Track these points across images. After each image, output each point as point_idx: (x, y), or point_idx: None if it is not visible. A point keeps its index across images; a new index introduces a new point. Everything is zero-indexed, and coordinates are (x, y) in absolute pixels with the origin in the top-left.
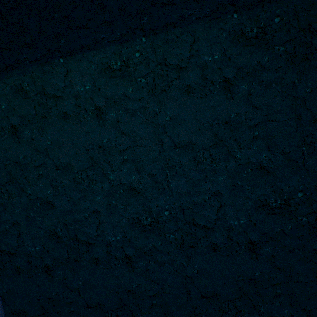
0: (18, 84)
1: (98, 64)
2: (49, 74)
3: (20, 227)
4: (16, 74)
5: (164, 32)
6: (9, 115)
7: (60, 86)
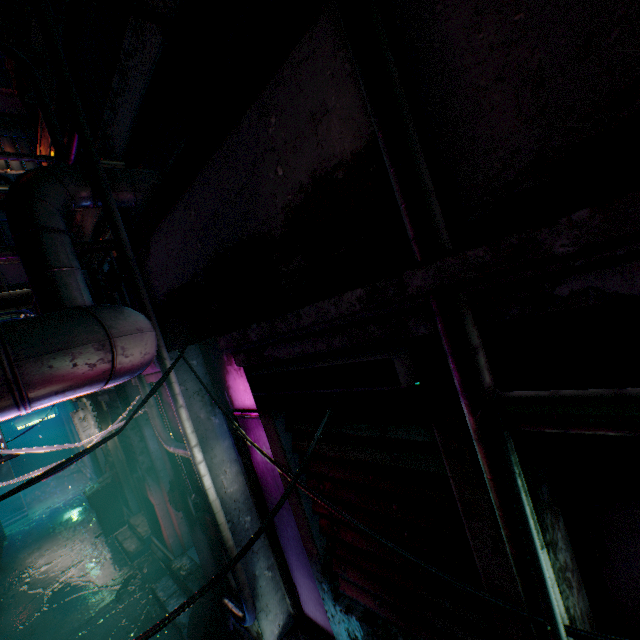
0: None
1: None
2: None
3: None
4: None
5: None
6: None
7: None
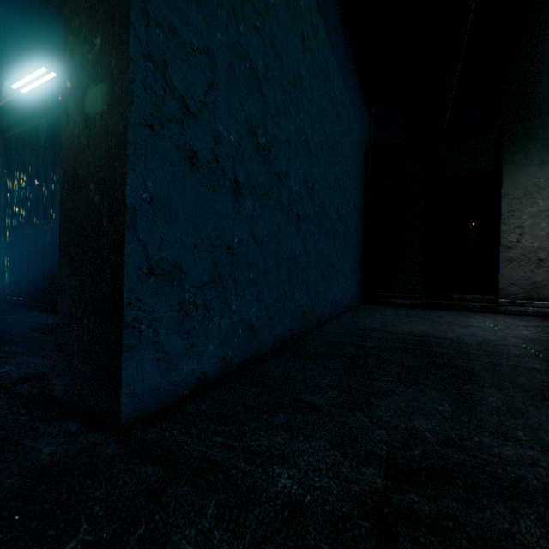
0: None
1: None
2: None
3: (216, 70)
4: None
5: (329, 41)
6: None
7: None
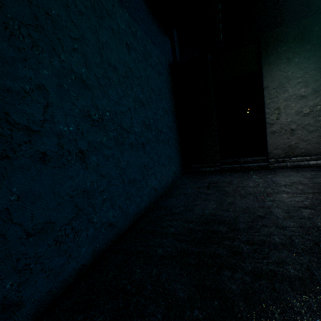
0: None
1: None
2: None
3: None
4: None
5: None
6: None
7: None
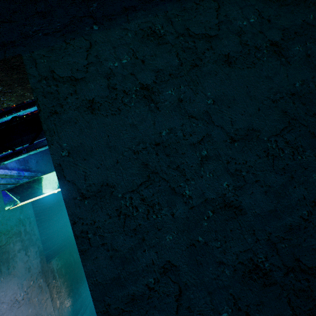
0: (145, 29)
1: None
2: (192, 11)
3: (177, 273)
4: (140, 16)
5: None
6: (134, 71)
7: (211, 24)
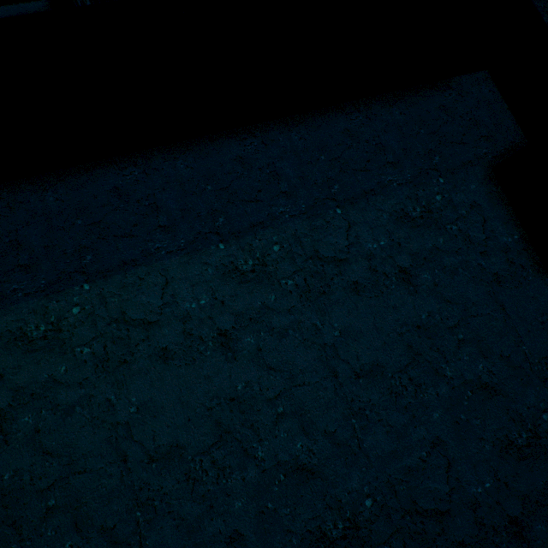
0: None
1: (4, 331)
2: None
3: None
4: None
5: (120, 273)
6: None
7: None
